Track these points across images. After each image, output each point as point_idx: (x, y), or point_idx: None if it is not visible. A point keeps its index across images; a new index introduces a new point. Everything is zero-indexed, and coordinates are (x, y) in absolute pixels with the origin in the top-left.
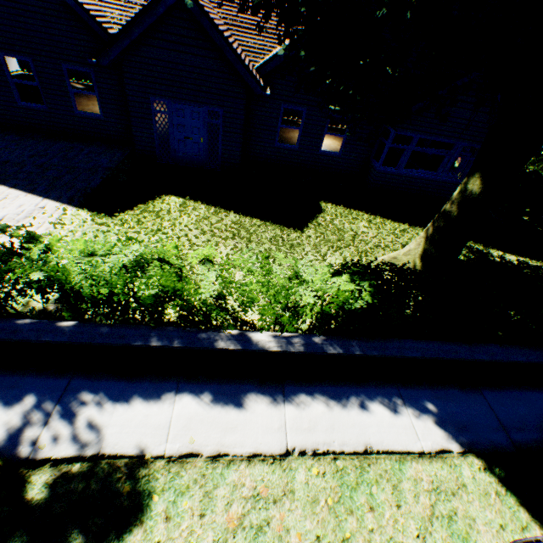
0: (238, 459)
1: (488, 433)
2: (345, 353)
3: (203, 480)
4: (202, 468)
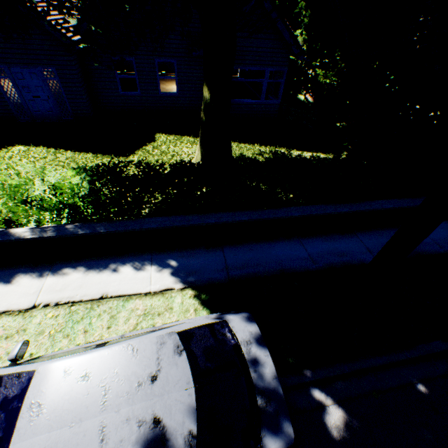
0: None
1: (212, 273)
2: (92, 232)
3: None
4: None
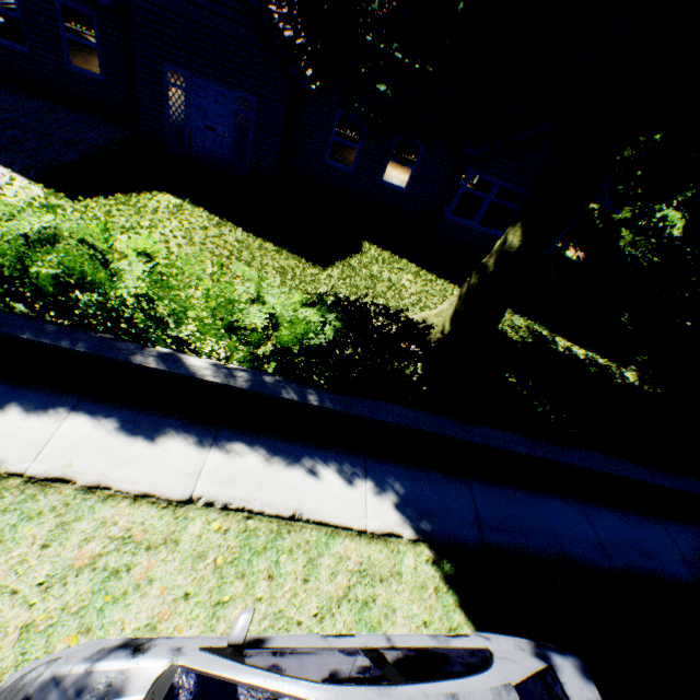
0: (122, 496)
1: (457, 526)
2: (301, 401)
3: (64, 509)
4: (69, 497)
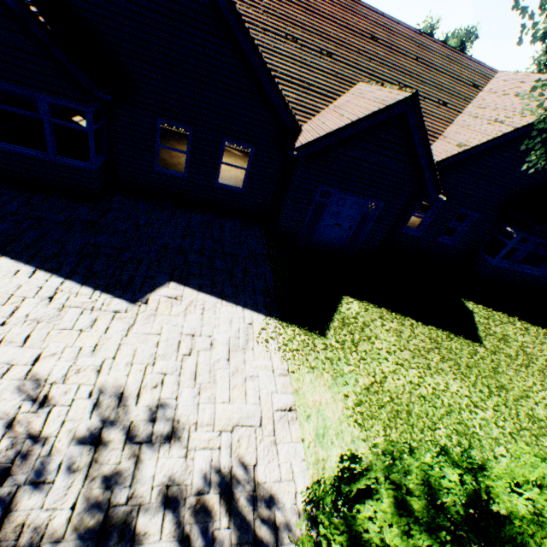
0: None
1: None
2: None
3: None
4: None
